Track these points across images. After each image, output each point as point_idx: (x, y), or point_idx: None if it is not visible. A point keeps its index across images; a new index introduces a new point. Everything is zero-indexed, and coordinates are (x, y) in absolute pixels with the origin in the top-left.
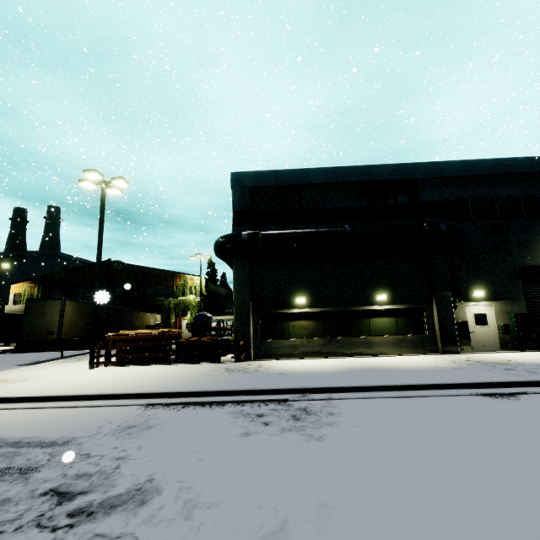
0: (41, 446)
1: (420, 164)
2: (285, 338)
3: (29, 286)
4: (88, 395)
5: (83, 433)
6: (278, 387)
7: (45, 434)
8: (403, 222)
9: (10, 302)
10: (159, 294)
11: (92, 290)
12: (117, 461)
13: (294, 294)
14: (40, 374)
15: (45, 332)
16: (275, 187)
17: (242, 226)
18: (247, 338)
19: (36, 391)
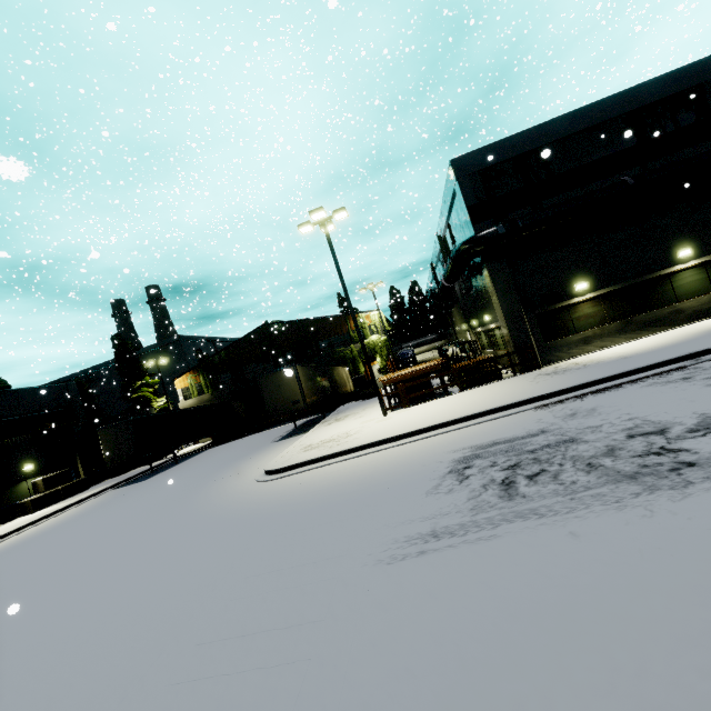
0: (529, 437)
1: (704, 62)
2: (572, 334)
3: (193, 377)
4: (464, 417)
5: (538, 426)
6: (662, 360)
7: (502, 436)
8: (693, 149)
9: (181, 399)
10: (335, 345)
11: (260, 362)
12: (633, 420)
13: (570, 281)
14: (346, 430)
15: (290, 403)
16: (509, 161)
17: (484, 221)
18: (529, 345)
19: (401, 430)
